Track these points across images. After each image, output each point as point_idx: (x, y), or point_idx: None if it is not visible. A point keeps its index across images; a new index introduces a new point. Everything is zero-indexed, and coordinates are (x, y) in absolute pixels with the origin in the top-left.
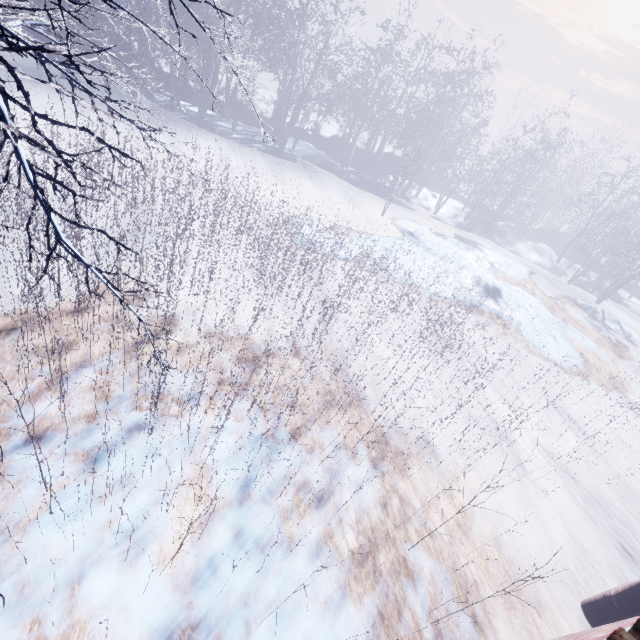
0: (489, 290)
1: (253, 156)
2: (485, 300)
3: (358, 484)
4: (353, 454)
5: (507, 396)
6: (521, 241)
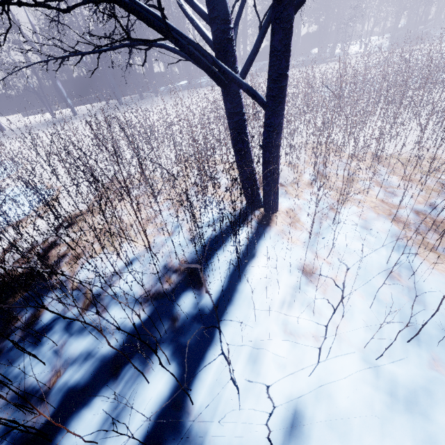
0: None
1: None
2: None
3: None
4: None
5: None
6: None
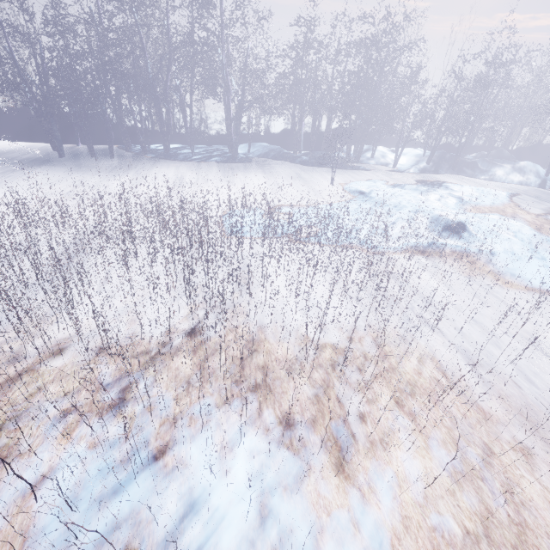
0: (450, 227)
1: (210, 169)
2: (446, 239)
3: (221, 514)
4: (227, 469)
5: (468, 348)
6: (496, 166)
